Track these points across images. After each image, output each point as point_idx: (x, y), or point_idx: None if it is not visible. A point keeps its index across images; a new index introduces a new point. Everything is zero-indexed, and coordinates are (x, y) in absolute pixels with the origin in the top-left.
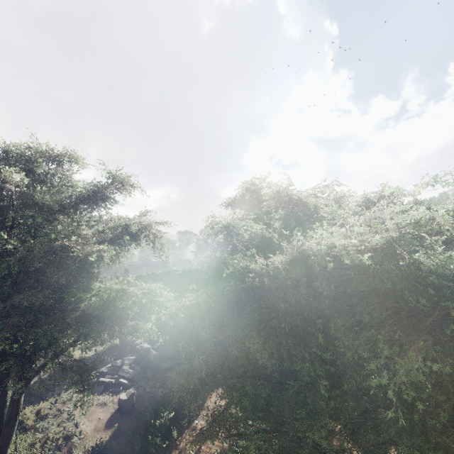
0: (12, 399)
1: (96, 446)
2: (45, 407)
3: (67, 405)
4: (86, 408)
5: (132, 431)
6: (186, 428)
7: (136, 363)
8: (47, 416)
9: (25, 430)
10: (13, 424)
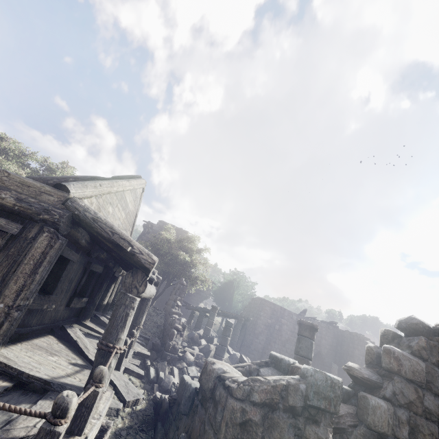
0: None
1: None
2: None
3: None
4: None
5: None
6: None
7: None
8: None
9: None
10: None
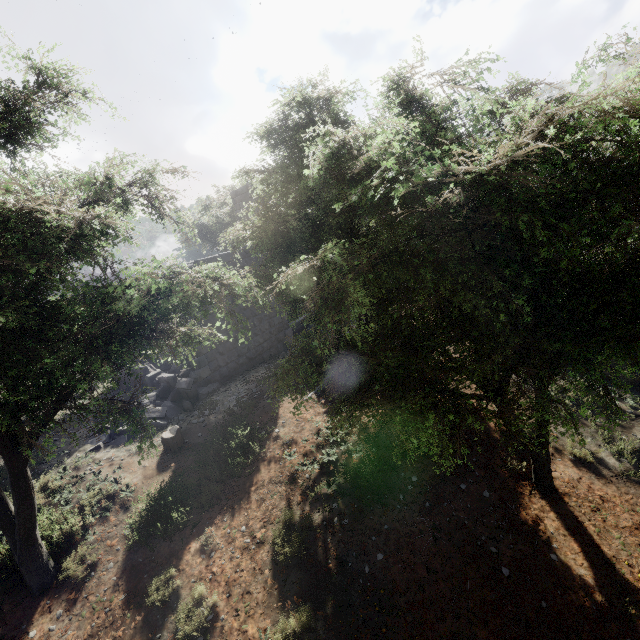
0: (12, 476)
1: (161, 490)
2: (49, 481)
3: (83, 469)
4: (116, 464)
5: (201, 462)
6: (267, 440)
7: (161, 399)
8: (61, 488)
9: (38, 511)
10: (30, 503)
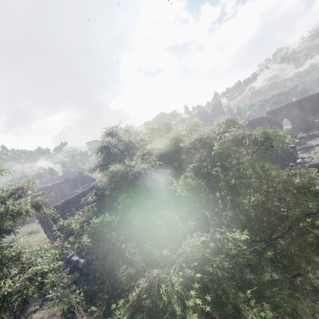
0: None
1: None
2: None
3: None
4: None
5: None
6: None
7: (72, 272)
8: None
9: None
10: None
